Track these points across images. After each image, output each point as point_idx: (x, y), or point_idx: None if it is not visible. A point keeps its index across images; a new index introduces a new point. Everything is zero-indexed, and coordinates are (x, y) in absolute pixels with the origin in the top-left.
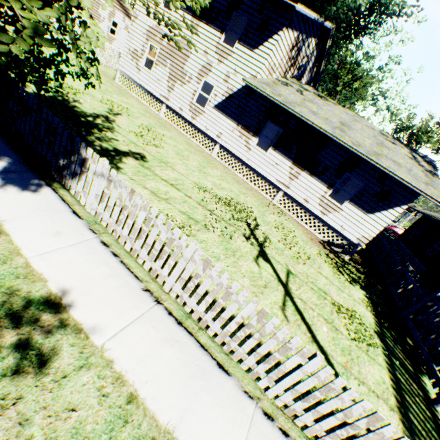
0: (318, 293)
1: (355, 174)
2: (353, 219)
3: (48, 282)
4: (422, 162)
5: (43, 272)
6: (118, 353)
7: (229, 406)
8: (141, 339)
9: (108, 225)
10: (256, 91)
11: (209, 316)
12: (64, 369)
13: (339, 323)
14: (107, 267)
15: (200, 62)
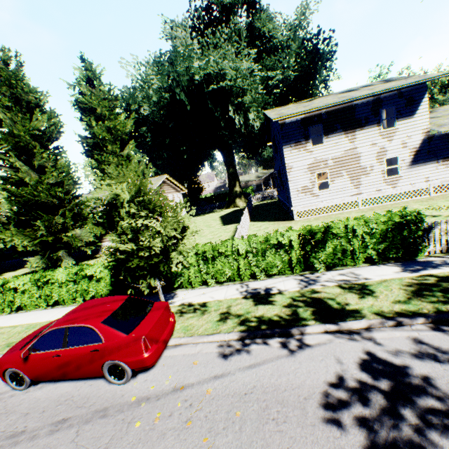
0: None
1: None
2: None
3: None
4: None
5: None
6: None
7: None
8: None
9: None
10: (434, 135)
11: None
12: None
13: None
14: None
15: (372, 153)
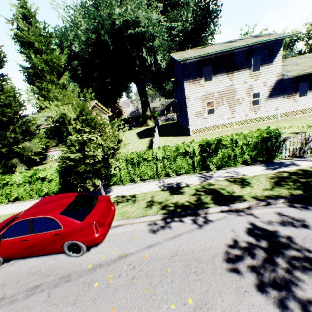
0: None
1: None
2: None
3: None
4: None
5: None
6: None
7: None
8: None
9: None
10: (284, 77)
11: None
12: None
13: None
14: None
15: (244, 89)
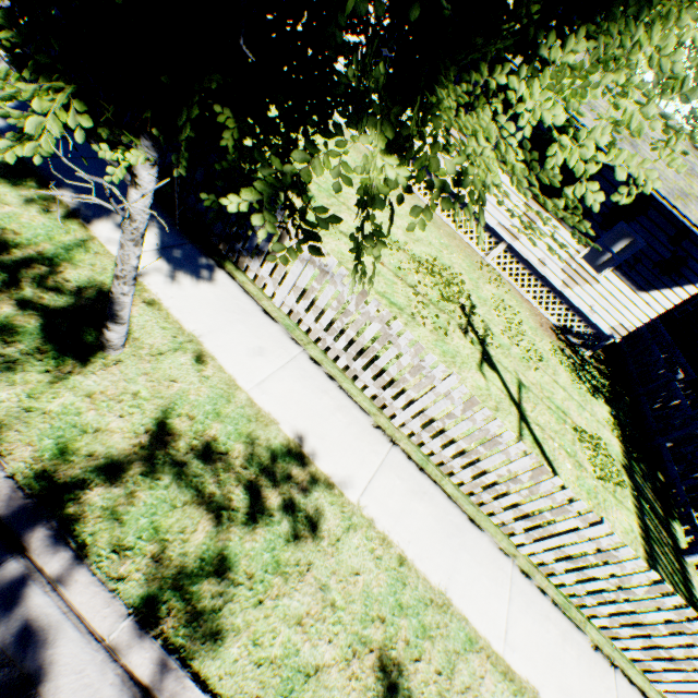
0: (556, 415)
1: (636, 225)
2: (613, 298)
3: (279, 424)
4: None
5: (270, 411)
6: (374, 510)
7: (488, 565)
8: (391, 493)
9: (312, 331)
10: None
11: (457, 463)
12: (335, 532)
13: (583, 456)
14: (328, 396)
15: None
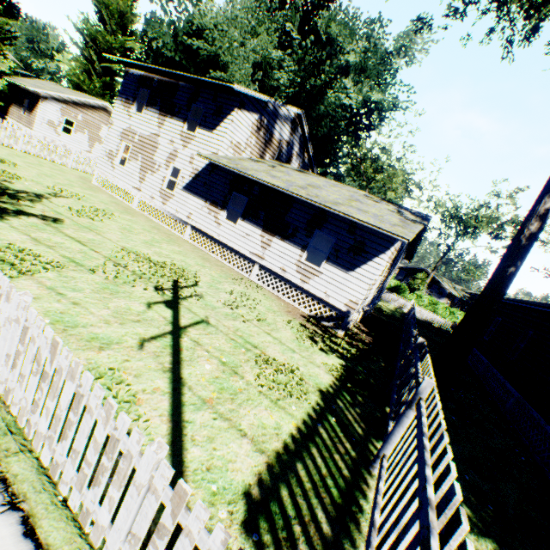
0: (240, 344)
1: (325, 229)
2: (336, 281)
3: None
4: (408, 215)
5: None
6: None
7: None
8: None
9: None
10: (219, 166)
11: None
12: None
13: (251, 370)
14: None
15: (168, 151)
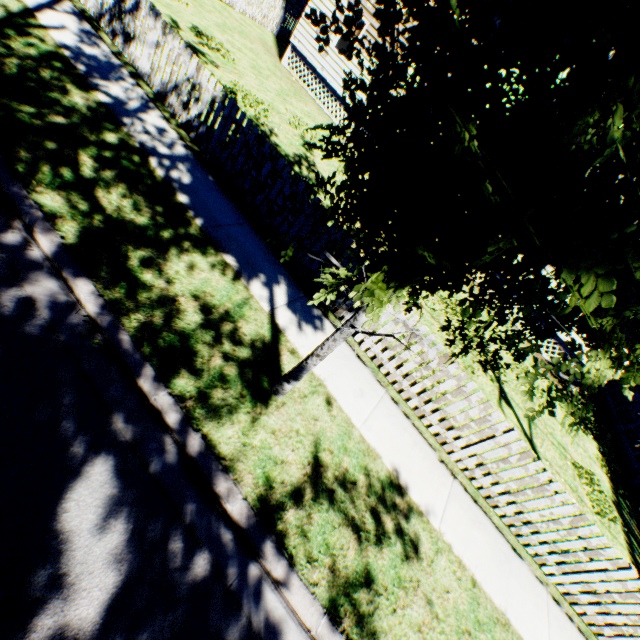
0: (558, 450)
1: None
2: None
3: (382, 458)
4: None
5: (374, 446)
6: (450, 536)
7: (530, 591)
8: (458, 521)
9: (391, 374)
10: None
11: (503, 498)
12: (429, 554)
13: (582, 491)
14: (407, 433)
15: None
